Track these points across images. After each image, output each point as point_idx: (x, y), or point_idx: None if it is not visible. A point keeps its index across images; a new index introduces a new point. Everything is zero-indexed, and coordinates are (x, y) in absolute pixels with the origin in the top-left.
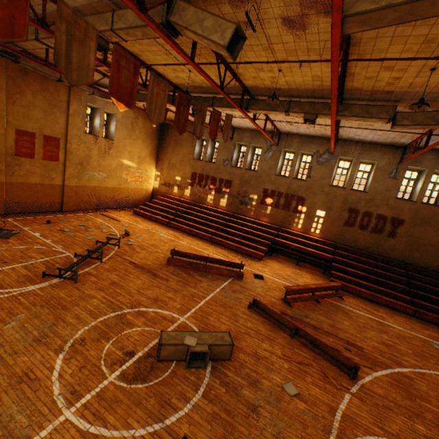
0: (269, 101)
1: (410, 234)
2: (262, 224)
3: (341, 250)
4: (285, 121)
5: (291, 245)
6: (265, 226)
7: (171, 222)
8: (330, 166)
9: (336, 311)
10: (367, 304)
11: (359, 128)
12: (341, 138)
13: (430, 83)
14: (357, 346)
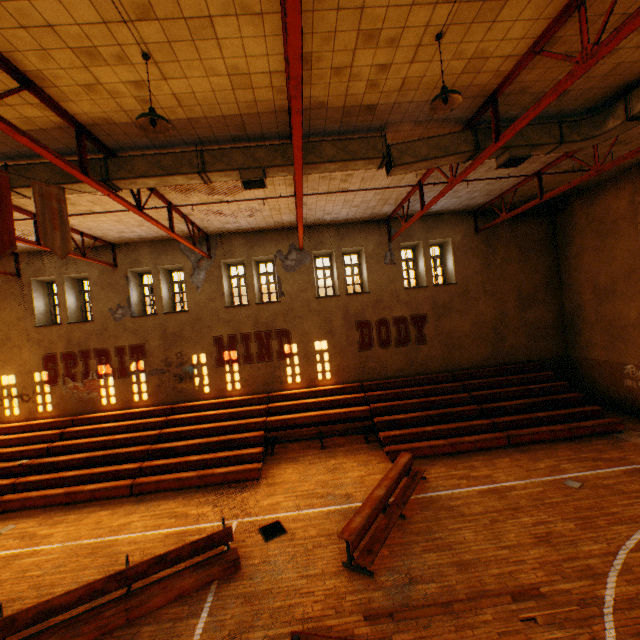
0: (148, 132)
1: (439, 330)
2: (235, 402)
3: (371, 390)
4: (207, 203)
5: (301, 419)
6: (242, 402)
7: (5, 499)
8: (306, 269)
9: (438, 517)
10: (456, 465)
11: (334, 192)
12: (306, 224)
13: (430, 77)
14: (529, 589)
